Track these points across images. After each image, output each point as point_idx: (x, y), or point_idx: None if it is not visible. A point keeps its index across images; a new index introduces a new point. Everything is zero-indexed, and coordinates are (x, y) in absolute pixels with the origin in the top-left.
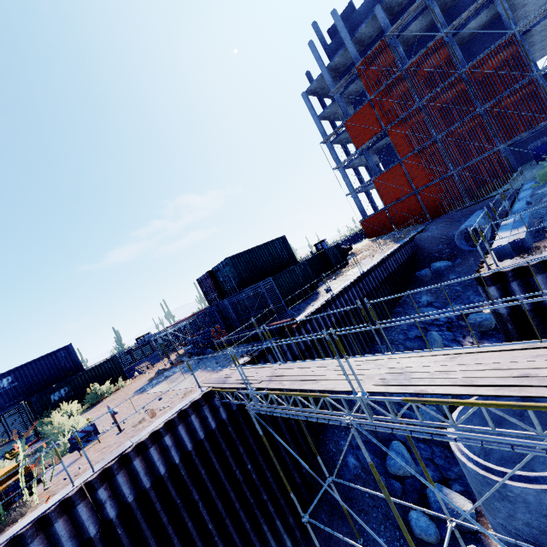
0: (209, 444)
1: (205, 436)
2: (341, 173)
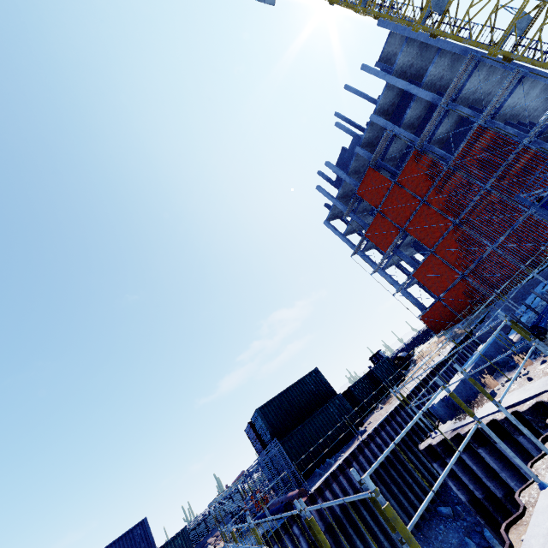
0: None
1: None
2: (381, 274)
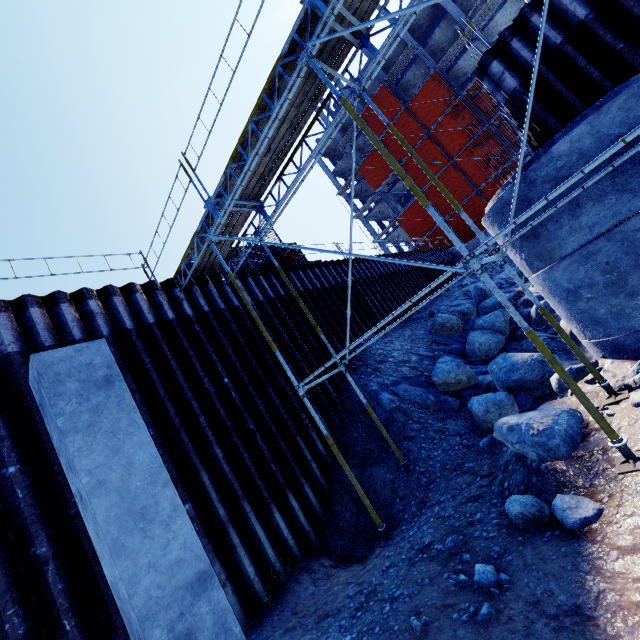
0: (162, 335)
1: (156, 323)
2: (363, 223)
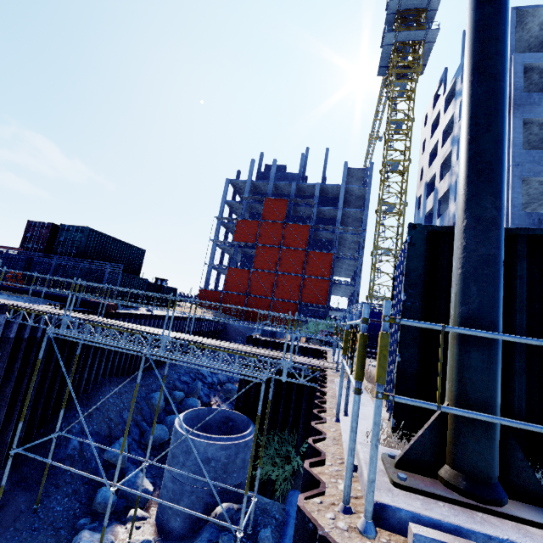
0: None
1: None
2: (213, 246)
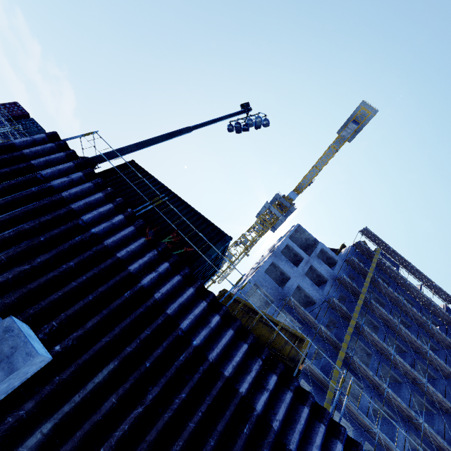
0: None
1: None
2: None
